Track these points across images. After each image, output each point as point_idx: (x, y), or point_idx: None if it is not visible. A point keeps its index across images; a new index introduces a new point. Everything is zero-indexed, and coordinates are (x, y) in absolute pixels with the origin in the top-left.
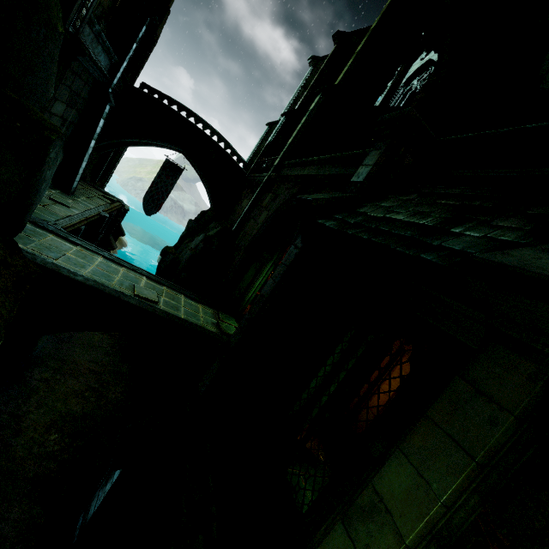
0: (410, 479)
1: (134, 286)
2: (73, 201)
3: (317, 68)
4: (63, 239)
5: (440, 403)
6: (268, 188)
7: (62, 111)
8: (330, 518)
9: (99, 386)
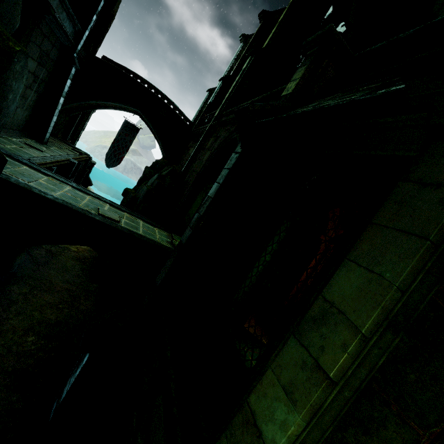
0: (361, 278)
1: (98, 209)
2: (46, 148)
3: (247, 44)
4: (36, 171)
5: (385, 208)
6: (210, 134)
7: (33, 68)
8: (281, 344)
9: (71, 300)
